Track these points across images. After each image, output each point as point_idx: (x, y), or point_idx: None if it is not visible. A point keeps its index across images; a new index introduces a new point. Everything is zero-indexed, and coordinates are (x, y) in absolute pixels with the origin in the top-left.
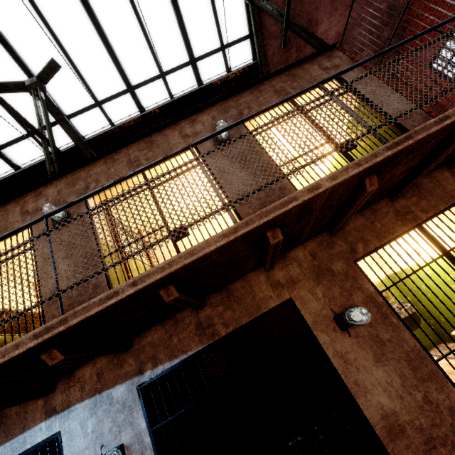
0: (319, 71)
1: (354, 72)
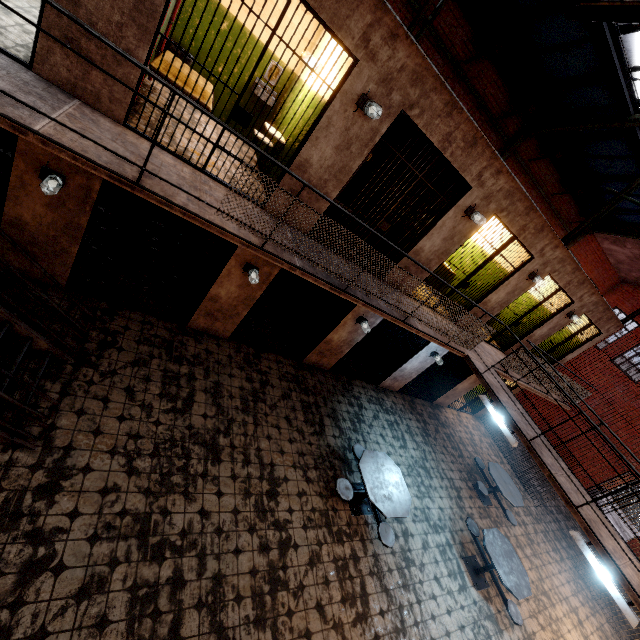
0: (608, 327)
1: (599, 339)
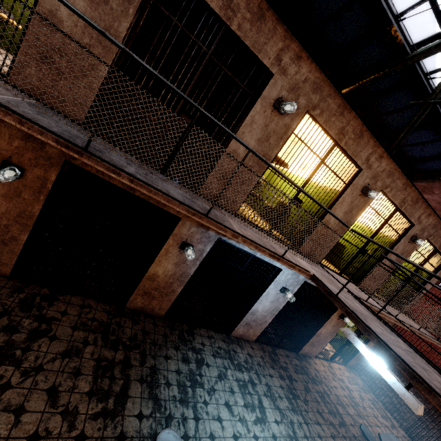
0: None
1: None
